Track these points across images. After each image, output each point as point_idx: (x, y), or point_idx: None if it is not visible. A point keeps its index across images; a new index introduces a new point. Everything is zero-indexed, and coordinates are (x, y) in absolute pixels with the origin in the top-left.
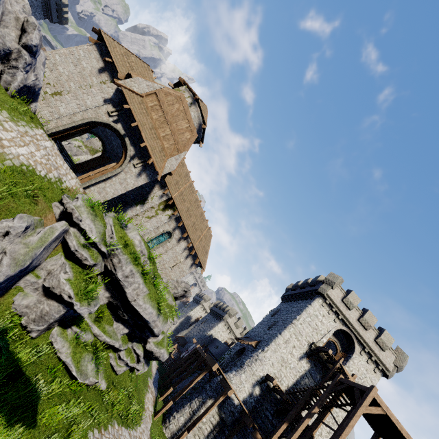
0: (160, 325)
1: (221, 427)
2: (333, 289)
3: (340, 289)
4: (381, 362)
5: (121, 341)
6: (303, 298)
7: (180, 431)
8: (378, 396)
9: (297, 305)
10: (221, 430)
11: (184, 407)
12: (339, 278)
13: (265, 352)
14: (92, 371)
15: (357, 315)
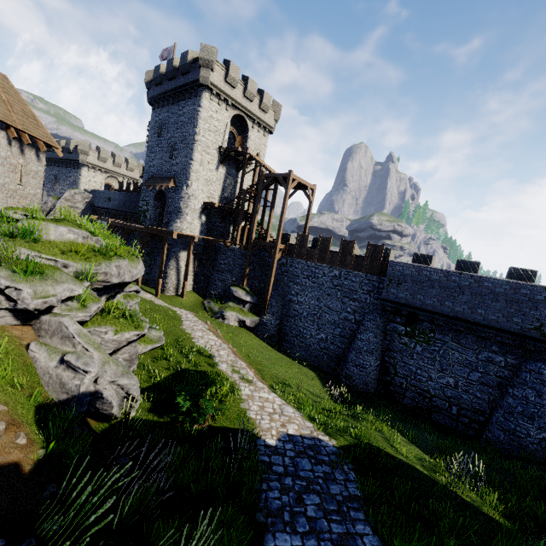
0: (142, 263)
1: (197, 258)
2: (213, 71)
3: (220, 67)
4: (267, 125)
5: (125, 300)
6: (184, 98)
7: (178, 285)
8: (294, 175)
9: (183, 111)
10: (199, 259)
11: (167, 272)
12: (214, 52)
13: (191, 187)
14: (157, 333)
15: (241, 90)
